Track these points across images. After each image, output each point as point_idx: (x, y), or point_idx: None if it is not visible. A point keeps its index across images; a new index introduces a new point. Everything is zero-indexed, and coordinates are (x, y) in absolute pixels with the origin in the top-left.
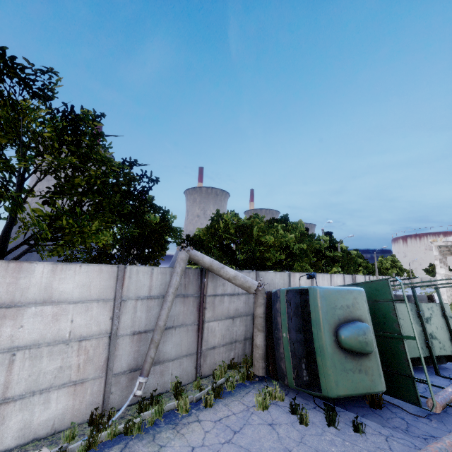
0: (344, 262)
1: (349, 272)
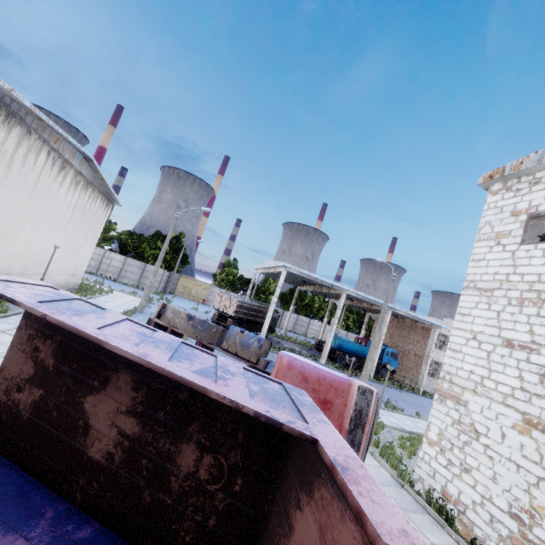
0: (282, 297)
1: (299, 312)
